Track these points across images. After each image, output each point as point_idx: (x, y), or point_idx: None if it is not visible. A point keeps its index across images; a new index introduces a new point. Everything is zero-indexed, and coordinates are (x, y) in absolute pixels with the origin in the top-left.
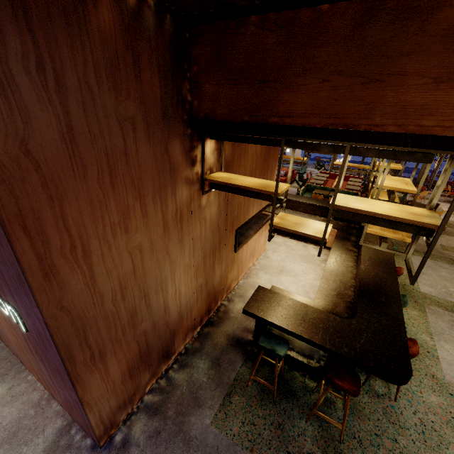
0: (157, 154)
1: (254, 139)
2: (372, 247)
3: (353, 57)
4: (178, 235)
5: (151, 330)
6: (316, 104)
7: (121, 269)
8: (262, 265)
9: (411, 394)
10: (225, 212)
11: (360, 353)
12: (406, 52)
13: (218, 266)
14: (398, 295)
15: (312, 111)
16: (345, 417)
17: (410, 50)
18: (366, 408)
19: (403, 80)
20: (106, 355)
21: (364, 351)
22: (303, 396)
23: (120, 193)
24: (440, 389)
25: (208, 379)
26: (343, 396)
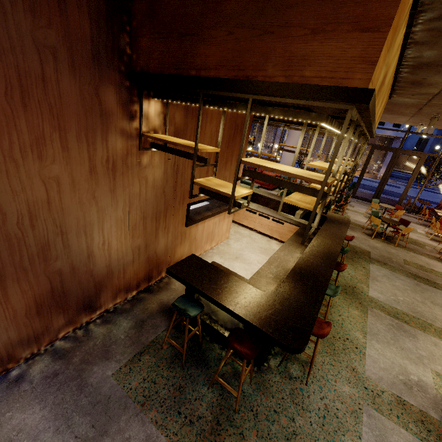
0: (85, 94)
1: (186, 98)
2: (321, 242)
3: (251, 10)
4: (109, 184)
5: (69, 272)
6: (224, 56)
7: (31, 194)
8: (220, 250)
9: (325, 381)
10: (173, 181)
11: (263, 320)
12: (291, 4)
13: (163, 234)
14: (327, 282)
15: (221, 63)
16: (240, 383)
17: (293, 2)
18: (274, 386)
19: (289, 31)
20: (7, 278)
21: (269, 319)
22: (214, 366)
23: (35, 117)
24: (357, 381)
25: (126, 337)
26: (255, 373)
